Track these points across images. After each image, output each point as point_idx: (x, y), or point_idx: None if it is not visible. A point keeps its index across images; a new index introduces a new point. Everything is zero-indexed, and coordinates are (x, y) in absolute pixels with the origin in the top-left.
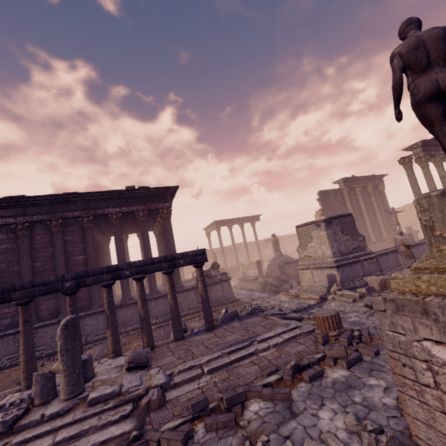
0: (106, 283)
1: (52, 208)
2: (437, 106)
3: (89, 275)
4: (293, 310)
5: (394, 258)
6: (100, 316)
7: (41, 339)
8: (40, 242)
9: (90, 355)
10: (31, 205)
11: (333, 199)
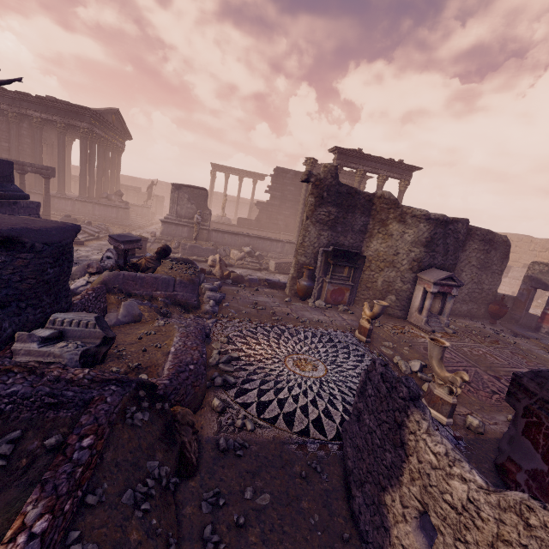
0: None
1: None
2: None
3: None
4: None
5: (230, 239)
6: None
7: None
8: None
9: None
10: None
11: (289, 181)
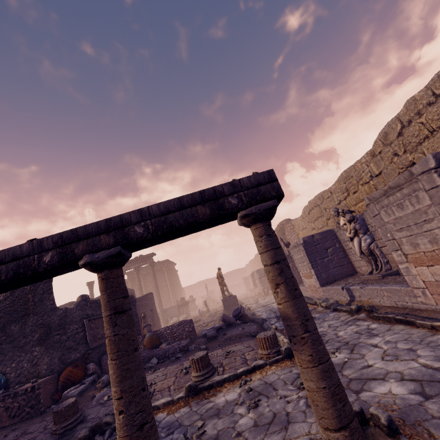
0: None
1: None
2: None
3: None
4: None
5: None
6: None
7: None
8: None
9: None
10: None
11: None
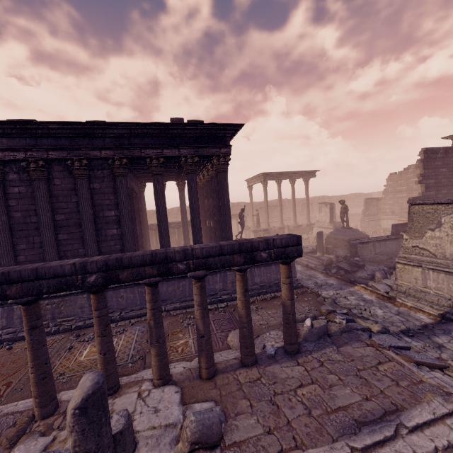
0: (150, 280)
1: (73, 141)
2: None
3: (124, 267)
4: (404, 331)
5: None
6: (137, 288)
7: (69, 308)
8: (60, 189)
9: (128, 413)
10: (44, 135)
11: (440, 162)
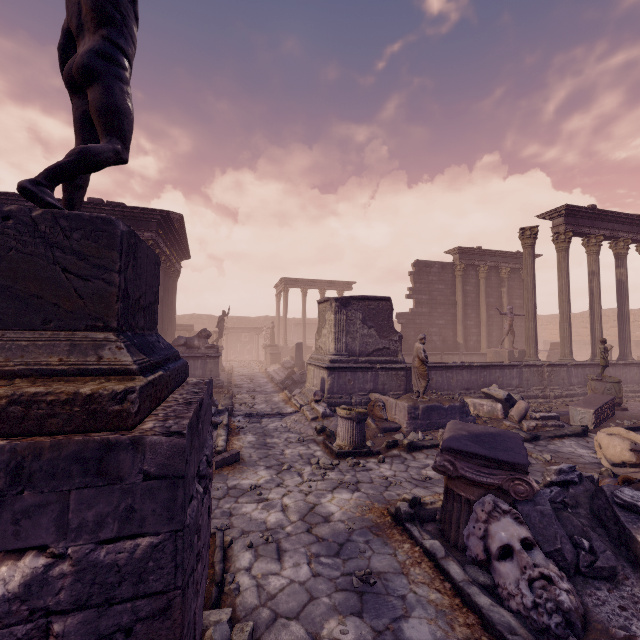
0: None
1: None
2: (77, 105)
3: None
4: (246, 413)
5: (440, 378)
6: None
7: None
8: None
9: None
10: None
11: (435, 277)
